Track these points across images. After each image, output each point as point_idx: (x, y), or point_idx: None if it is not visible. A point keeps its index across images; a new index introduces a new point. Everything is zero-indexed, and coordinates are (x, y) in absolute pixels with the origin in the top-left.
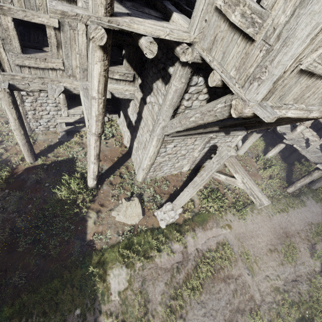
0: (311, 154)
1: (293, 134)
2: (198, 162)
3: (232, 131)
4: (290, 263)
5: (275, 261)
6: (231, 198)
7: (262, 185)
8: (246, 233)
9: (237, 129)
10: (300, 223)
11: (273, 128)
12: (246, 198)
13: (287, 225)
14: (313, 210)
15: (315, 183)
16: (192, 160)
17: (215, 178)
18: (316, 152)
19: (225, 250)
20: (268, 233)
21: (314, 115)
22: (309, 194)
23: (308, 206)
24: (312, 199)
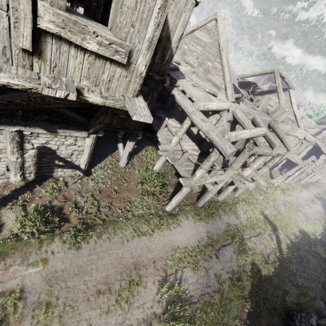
0: (181, 167)
1: (170, 145)
2: (38, 170)
3: (60, 129)
4: (120, 308)
5: (97, 309)
6: (76, 219)
7: (135, 203)
8: (67, 270)
9: (67, 127)
10: (161, 248)
11: (155, 138)
12: (102, 219)
13: (142, 252)
14: (186, 231)
15: (200, 200)
16: (13, 166)
17: (66, 192)
18: (188, 166)
19: (8, 304)
20: (108, 265)
21: (12, 81)
22: (190, 212)
23: (182, 226)
24: (191, 219)
